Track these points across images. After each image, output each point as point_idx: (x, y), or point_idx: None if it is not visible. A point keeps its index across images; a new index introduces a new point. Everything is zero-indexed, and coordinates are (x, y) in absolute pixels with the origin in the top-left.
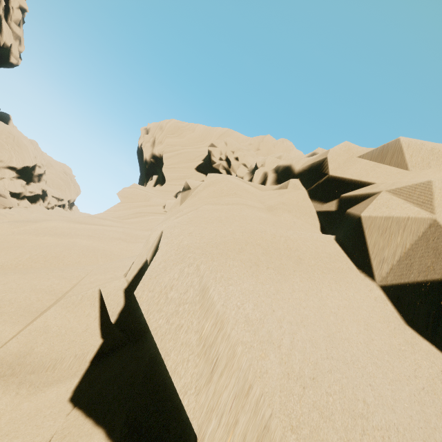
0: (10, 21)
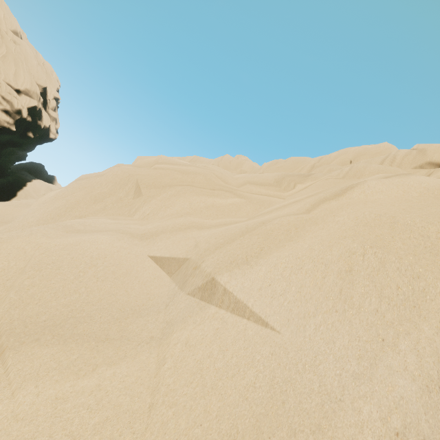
0: (48, 109)
